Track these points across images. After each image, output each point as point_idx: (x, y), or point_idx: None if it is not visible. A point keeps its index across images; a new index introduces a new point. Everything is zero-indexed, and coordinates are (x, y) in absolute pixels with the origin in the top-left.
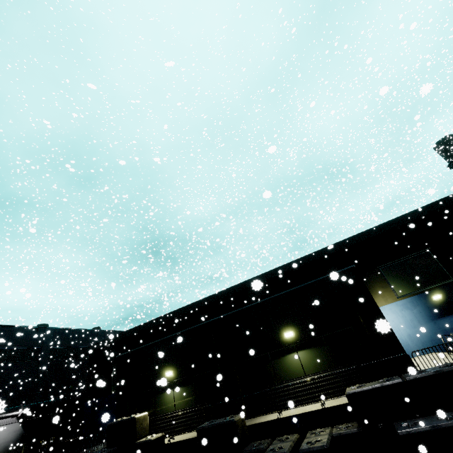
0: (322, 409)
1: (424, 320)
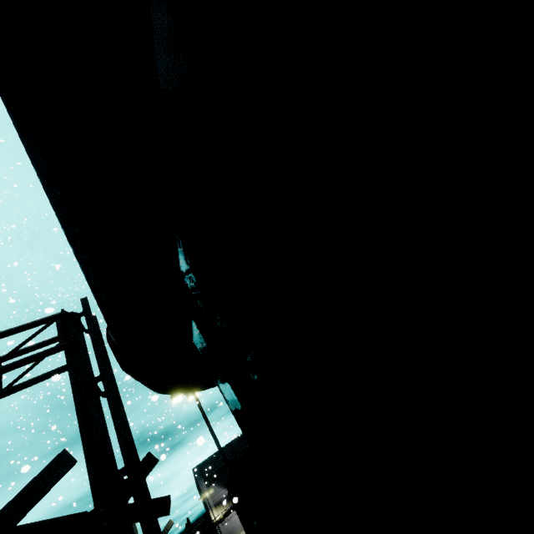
0: None
1: None
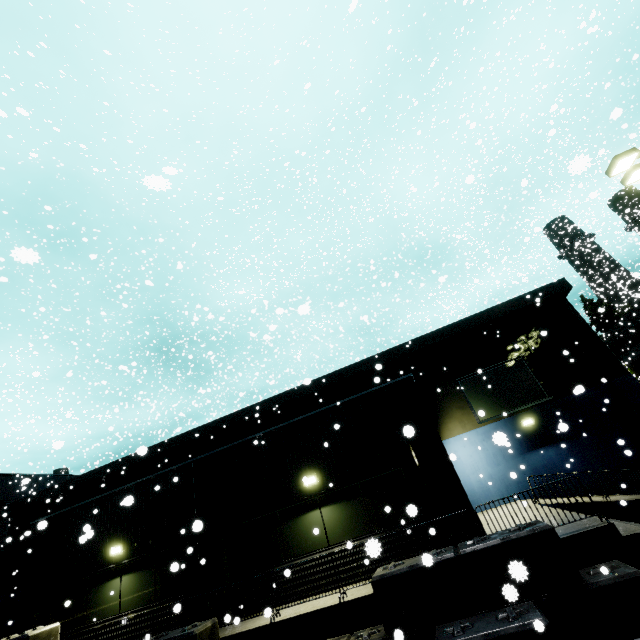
0: (339, 604)
1: (510, 455)
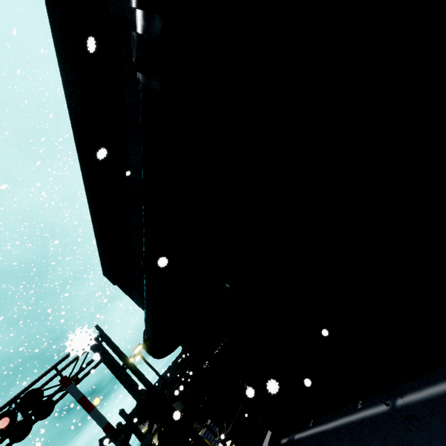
0: None
1: None
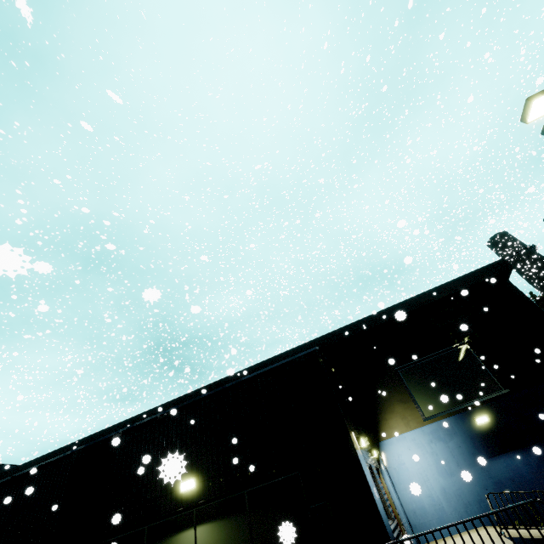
0: None
1: (466, 462)
